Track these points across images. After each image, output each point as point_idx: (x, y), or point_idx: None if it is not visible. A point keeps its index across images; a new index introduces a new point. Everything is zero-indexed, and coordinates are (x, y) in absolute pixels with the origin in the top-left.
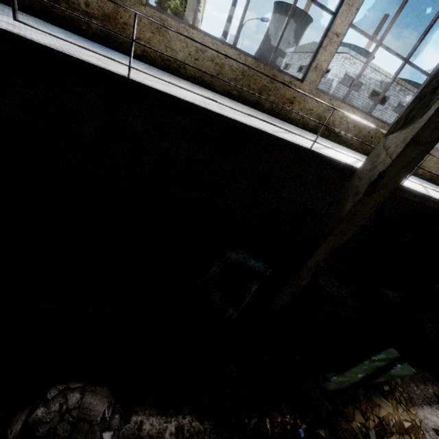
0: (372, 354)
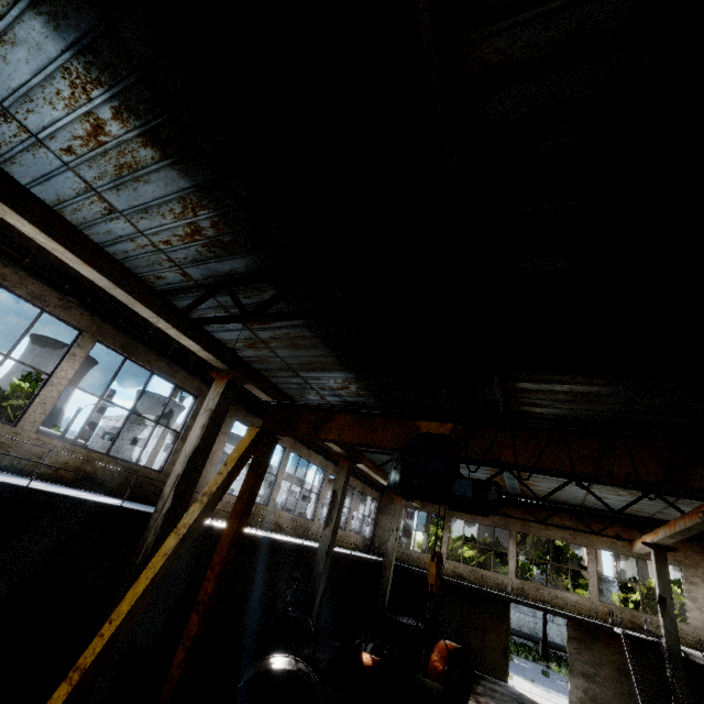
0: None
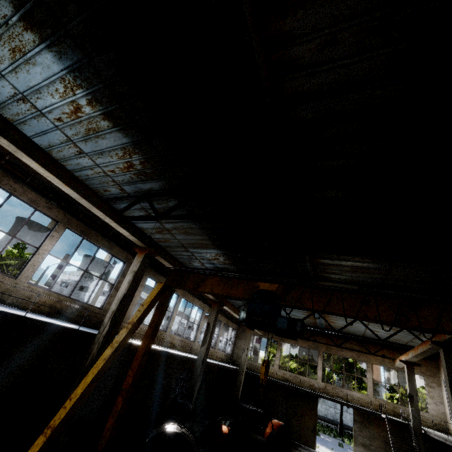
0: None
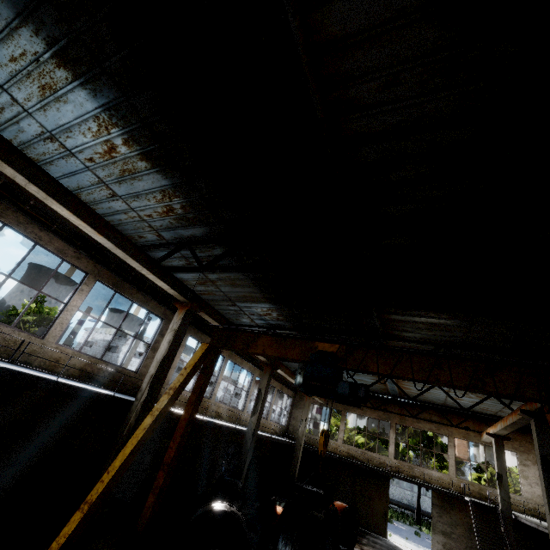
0: None
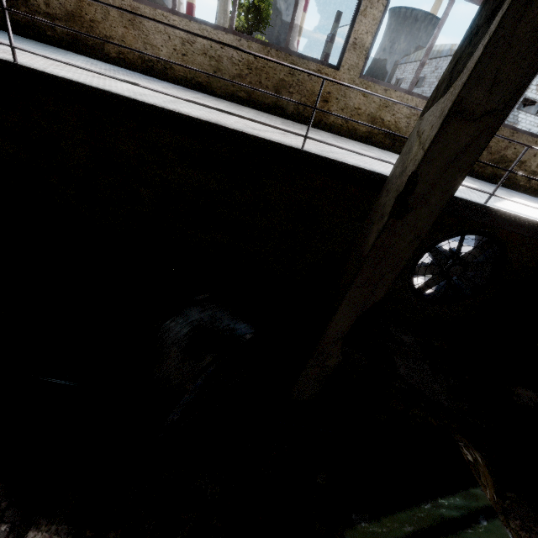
0: (441, 494)
